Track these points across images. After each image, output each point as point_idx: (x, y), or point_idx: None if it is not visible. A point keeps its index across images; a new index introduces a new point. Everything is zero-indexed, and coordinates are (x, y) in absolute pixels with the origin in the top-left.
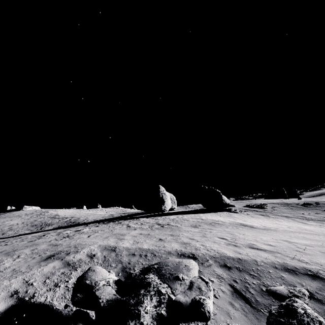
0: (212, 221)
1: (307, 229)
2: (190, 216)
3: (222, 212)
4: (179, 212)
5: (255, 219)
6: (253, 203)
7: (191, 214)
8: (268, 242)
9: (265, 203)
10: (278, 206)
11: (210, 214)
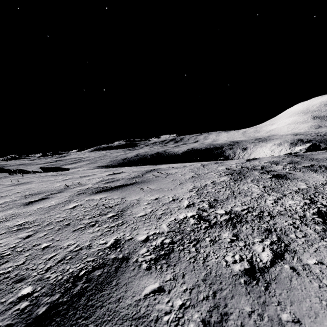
0: None
1: None
2: None
3: None
4: None
5: None
6: None
7: None
8: None
9: None
10: None
11: None
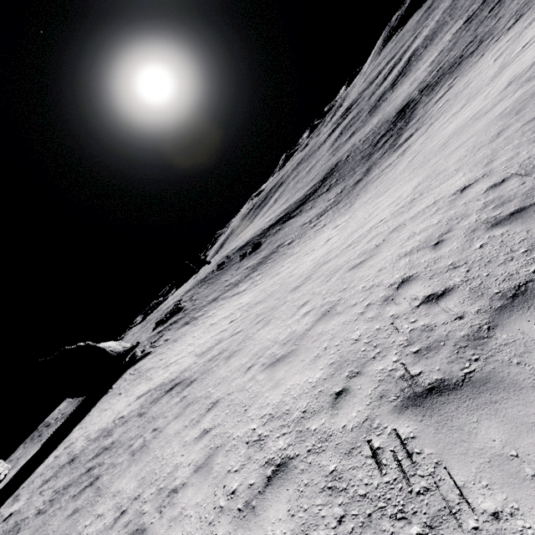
0: (98, 447)
1: (251, 304)
2: (42, 472)
3: (121, 378)
4: (12, 481)
5: (180, 342)
6: (164, 312)
7: (46, 459)
8: (264, 530)
9: (180, 299)
10: (196, 291)
11: (99, 407)
